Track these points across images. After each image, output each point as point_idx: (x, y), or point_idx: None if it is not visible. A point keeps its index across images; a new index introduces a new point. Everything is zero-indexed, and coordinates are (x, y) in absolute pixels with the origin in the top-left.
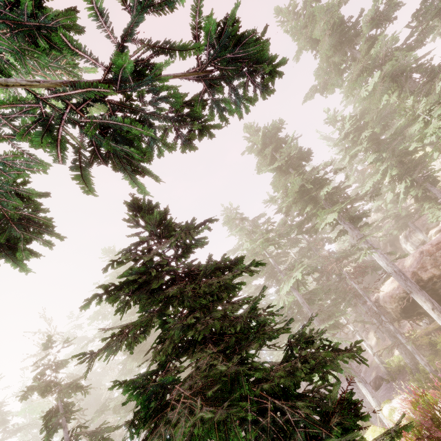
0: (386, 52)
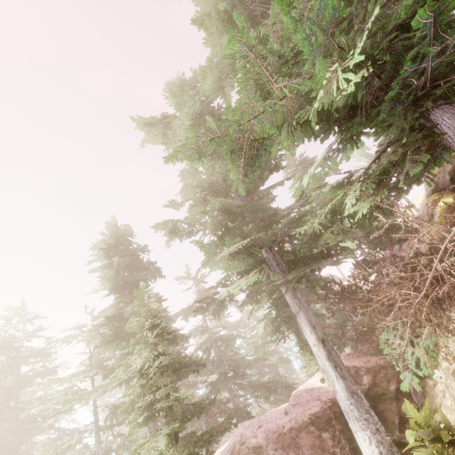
0: (222, 179)
